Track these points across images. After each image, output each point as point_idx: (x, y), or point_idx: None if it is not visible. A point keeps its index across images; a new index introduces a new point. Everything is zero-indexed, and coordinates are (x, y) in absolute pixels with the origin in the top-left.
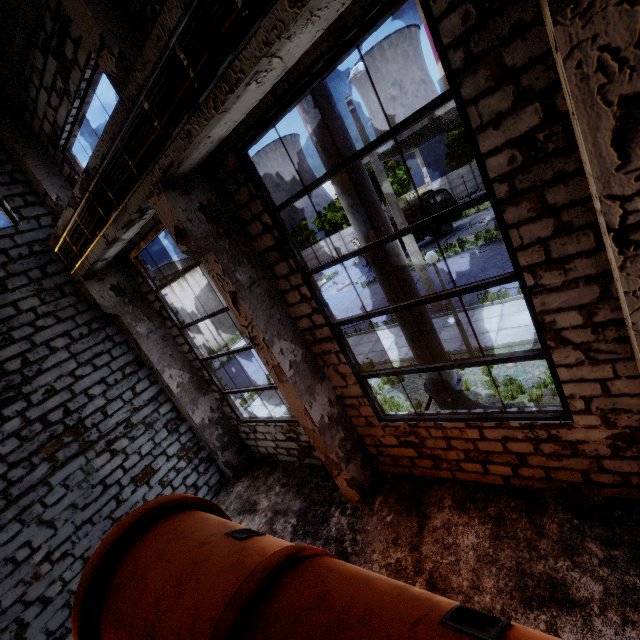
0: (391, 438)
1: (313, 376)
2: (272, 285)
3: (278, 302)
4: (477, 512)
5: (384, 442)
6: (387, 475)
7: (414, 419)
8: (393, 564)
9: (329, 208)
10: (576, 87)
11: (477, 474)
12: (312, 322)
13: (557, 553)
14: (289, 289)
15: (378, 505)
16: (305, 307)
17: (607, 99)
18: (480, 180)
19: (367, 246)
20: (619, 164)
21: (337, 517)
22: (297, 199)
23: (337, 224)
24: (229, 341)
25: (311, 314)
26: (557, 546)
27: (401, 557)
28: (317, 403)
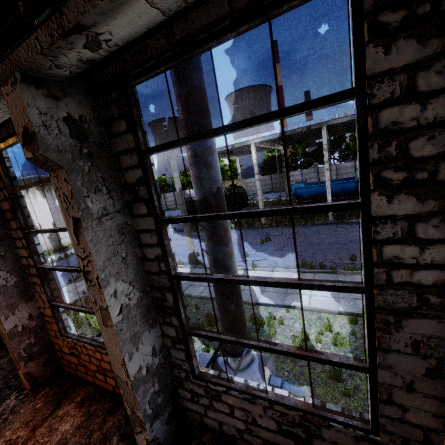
0: (66, 348)
1: (20, 297)
2: (7, 232)
3: (7, 244)
4: (86, 408)
5: (64, 350)
6: (66, 373)
7: (76, 339)
8: (13, 440)
9: (183, 173)
10: (60, 204)
11: (103, 382)
12: (28, 262)
13: (97, 441)
14: (17, 238)
15: (41, 394)
16: (24, 252)
17: (69, 214)
18: (275, 186)
19: (50, 229)
20: (78, 243)
21: (11, 400)
22: (20, 189)
23: (185, 184)
24: (71, 244)
25: (27, 257)
26: (101, 436)
27: (21, 435)
28: (15, 316)
